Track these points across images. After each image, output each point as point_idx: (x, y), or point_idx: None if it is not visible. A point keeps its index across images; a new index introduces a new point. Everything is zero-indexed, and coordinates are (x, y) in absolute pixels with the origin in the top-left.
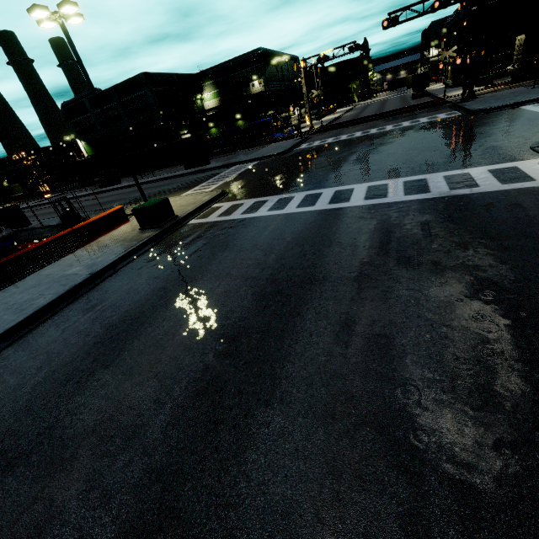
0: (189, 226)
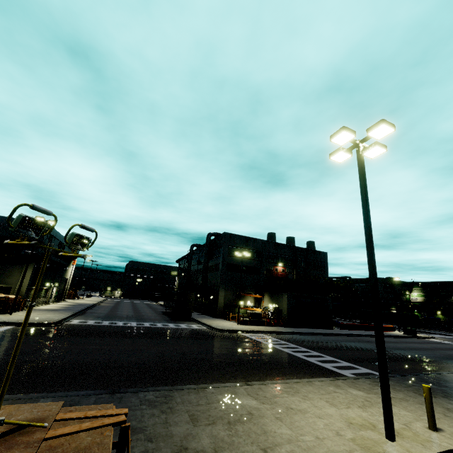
0: (424, 339)
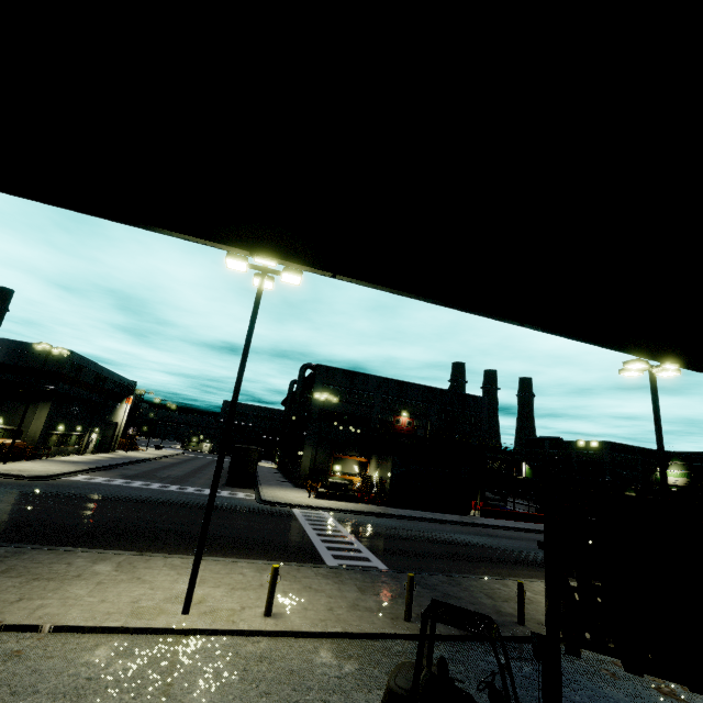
0: None
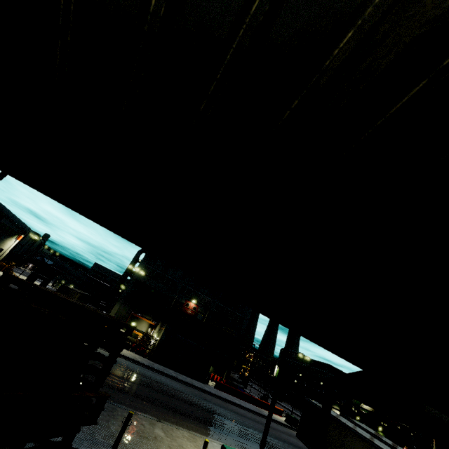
0: None
